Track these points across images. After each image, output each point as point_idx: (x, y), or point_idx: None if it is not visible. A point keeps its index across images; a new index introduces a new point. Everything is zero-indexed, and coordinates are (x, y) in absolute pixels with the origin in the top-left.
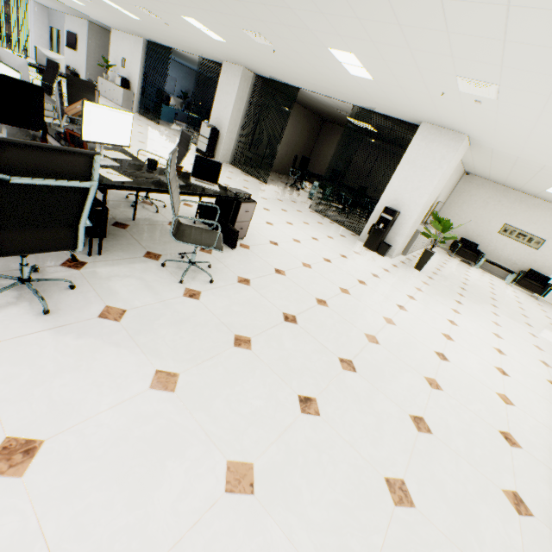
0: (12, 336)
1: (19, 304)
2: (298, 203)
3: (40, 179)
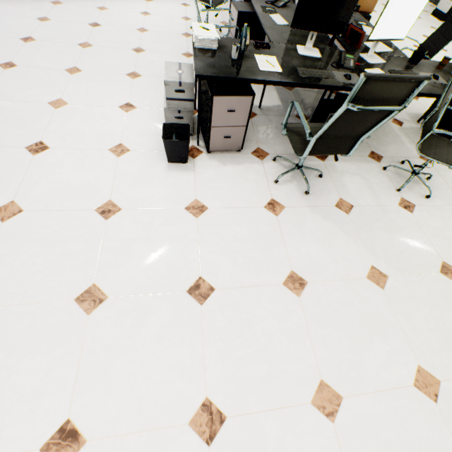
0: (290, 205)
1: (292, 182)
2: None
3: (372, 107)
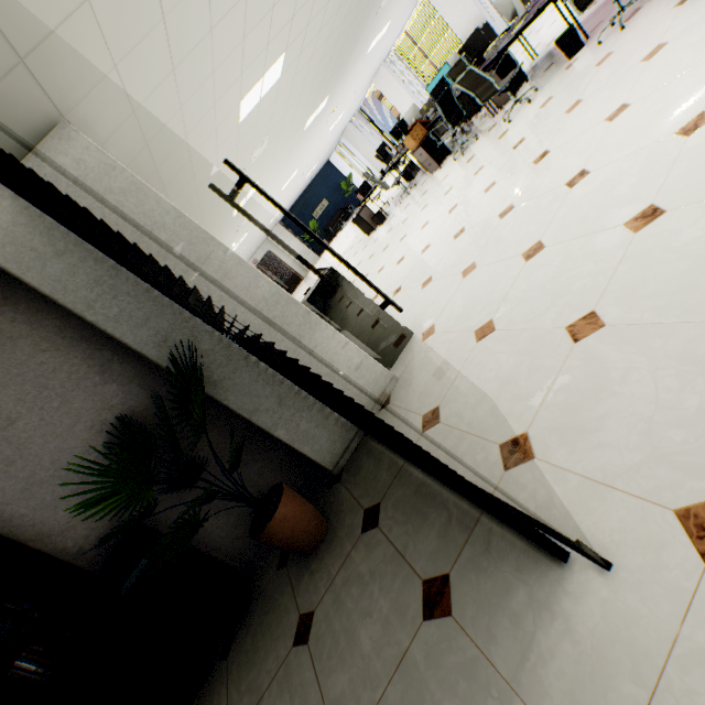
0: None
1: None
2: None
3: None
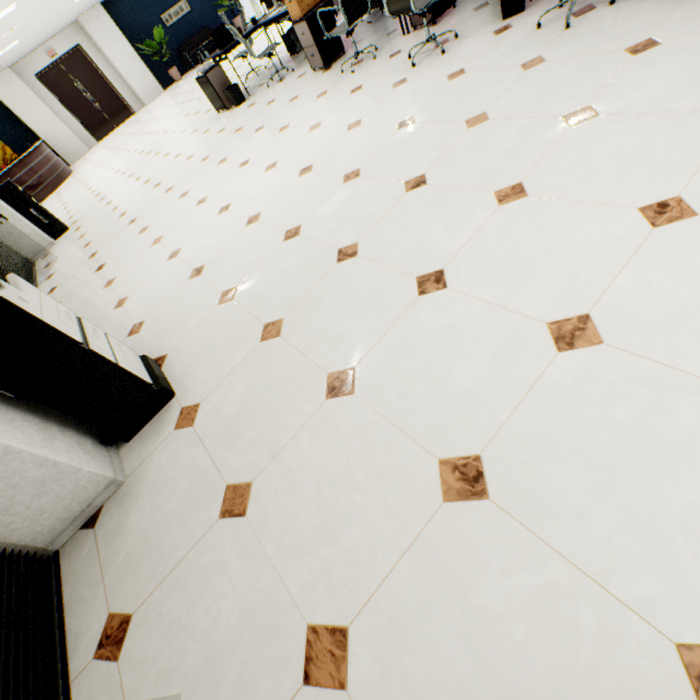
0: None
1: None
2: (49, 290)
3: None
